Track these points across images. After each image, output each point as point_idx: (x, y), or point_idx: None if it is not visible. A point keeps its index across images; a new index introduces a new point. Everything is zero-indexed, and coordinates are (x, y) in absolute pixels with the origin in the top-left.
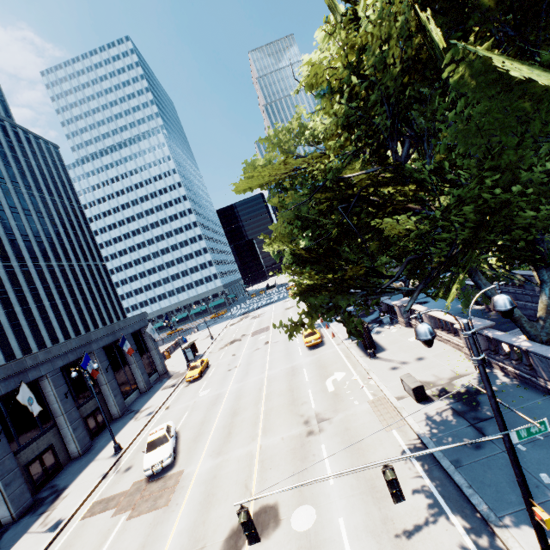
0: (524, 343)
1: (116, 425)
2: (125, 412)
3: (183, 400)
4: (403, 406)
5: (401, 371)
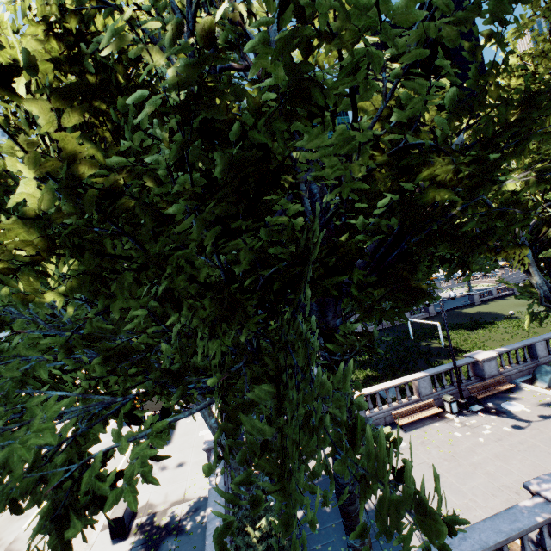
0: (217, 478)
1: None
2: None
3: None
4: (96, 542)
5: None
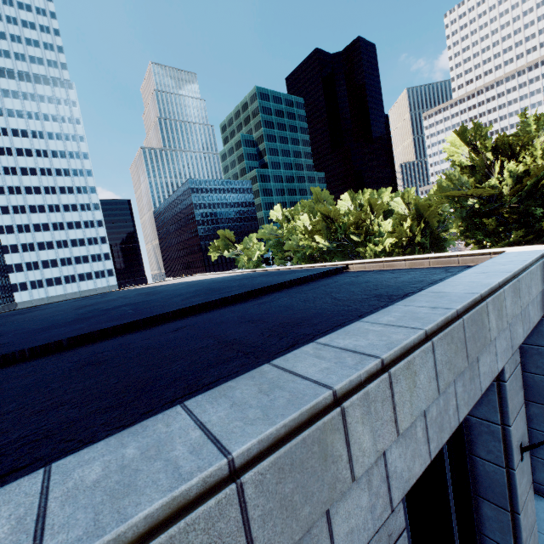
0: None
1: None
2: None
3: None
4: None
5: None
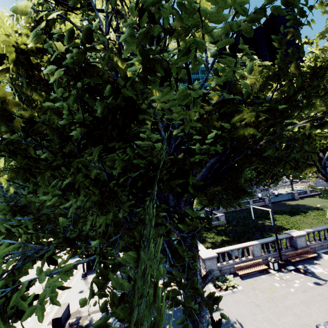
0: None
1: None
2: None
3: None
4: None
5: (81, 296)
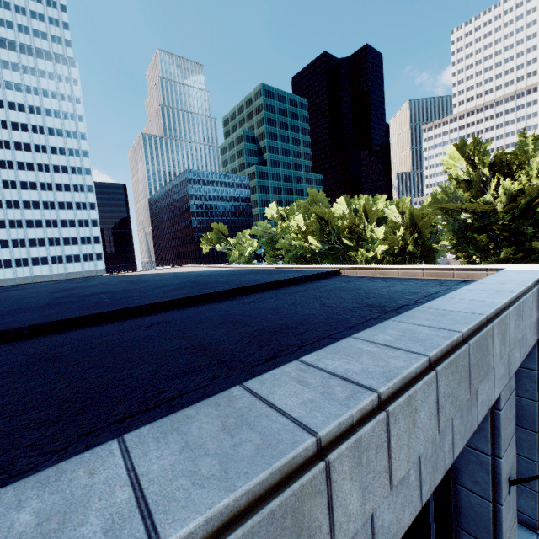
0: None
1: None
2: None
3: None
4: None
5: None
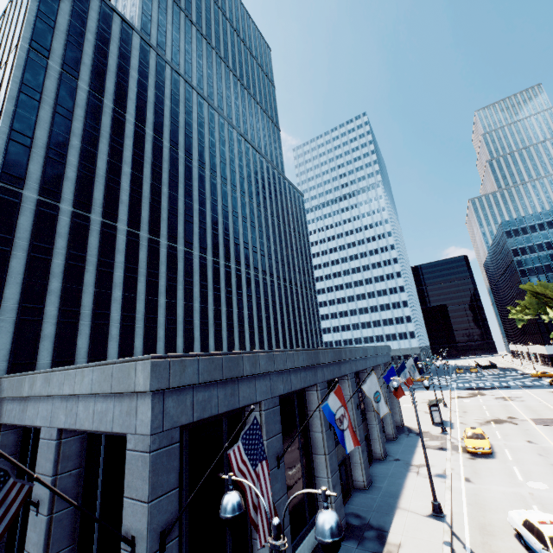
0: None
1: (387, 469)
2: (385, 455)
3: (494, 480)
4: None
5: None
